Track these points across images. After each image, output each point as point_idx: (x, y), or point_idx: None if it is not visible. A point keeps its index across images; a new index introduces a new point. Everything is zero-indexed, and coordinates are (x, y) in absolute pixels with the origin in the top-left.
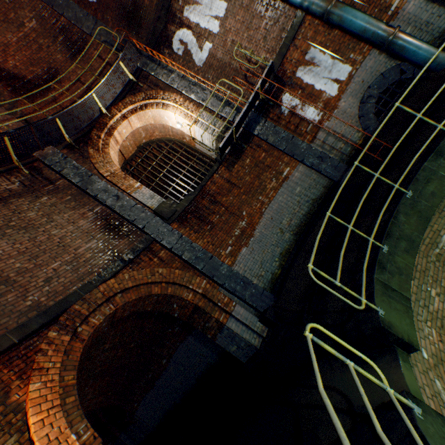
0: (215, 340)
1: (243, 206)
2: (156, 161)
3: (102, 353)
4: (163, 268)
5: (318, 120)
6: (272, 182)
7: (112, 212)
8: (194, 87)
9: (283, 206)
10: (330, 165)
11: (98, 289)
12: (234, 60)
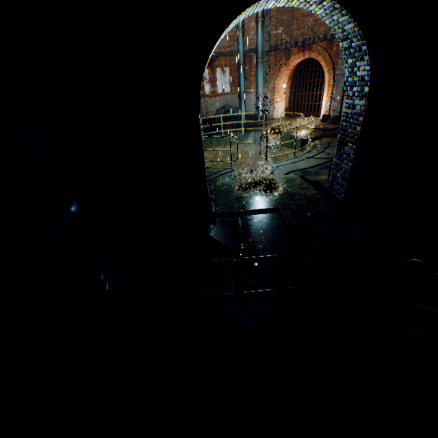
0: None
1: None
2: None
3: None
4: None
5: (207, 94)
6: None
7: None
8: None
9: None
10: None
11: None
12: None
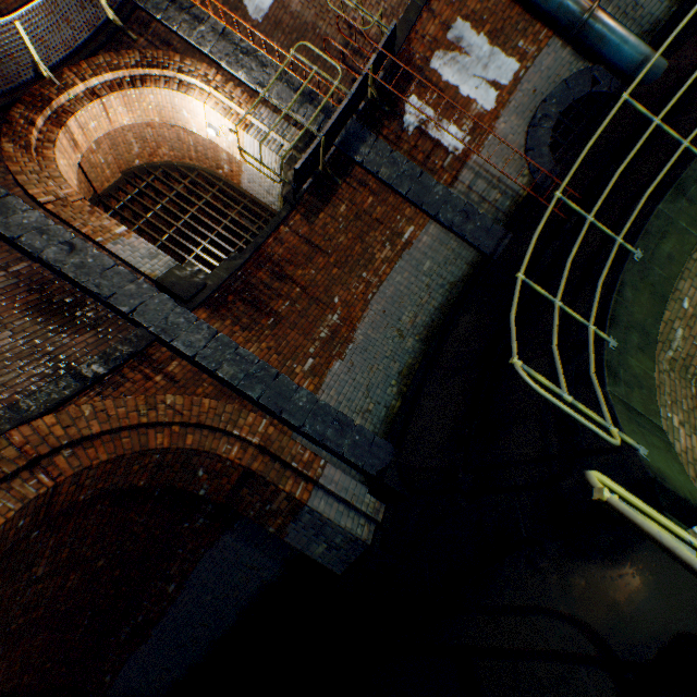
0: (284, 536)
1: (333, 287)
2: (163, 204)
3: (28, 587)
4: (176, 395)
5: (462, 149)
6: (384, 249)
7: (58, 277)
8: (245, 58)
9: (403, 292)
10: (480, 227)
11: (6, 439)
12: (323, 19)
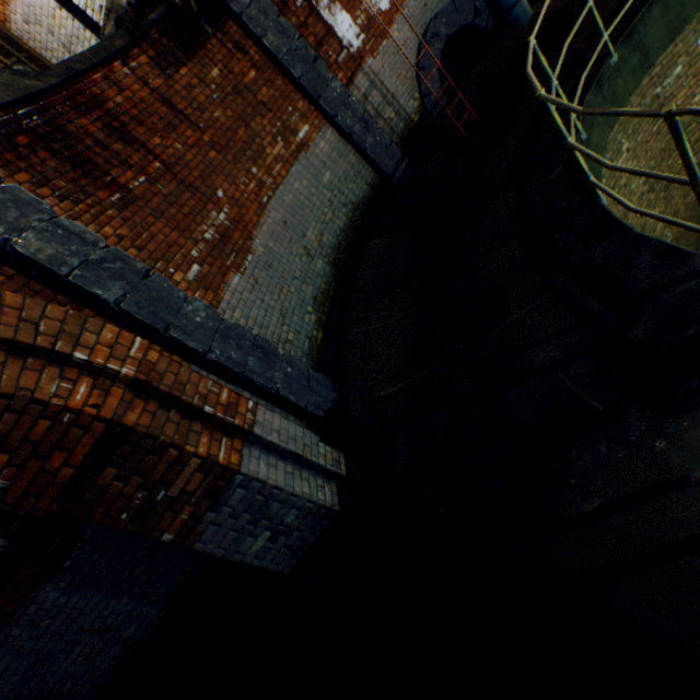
0: (194, 541)
1: (214, 175)
2: None
3: None
4: None
5: (357, 48)
6: (277, 144)
7: None
8: None
9: (304, 204)
10: (380, 143)
11: None
12: None
